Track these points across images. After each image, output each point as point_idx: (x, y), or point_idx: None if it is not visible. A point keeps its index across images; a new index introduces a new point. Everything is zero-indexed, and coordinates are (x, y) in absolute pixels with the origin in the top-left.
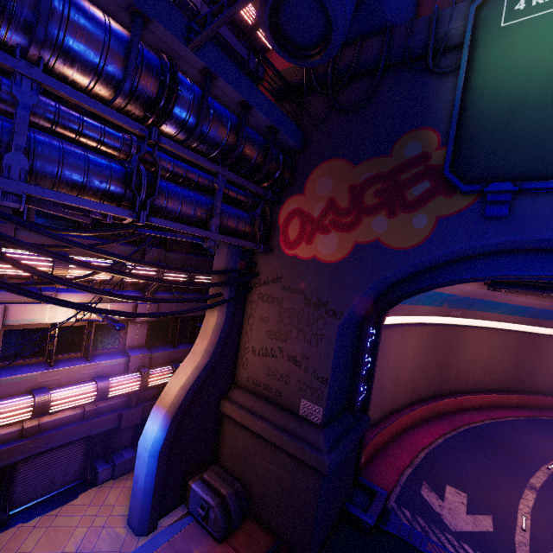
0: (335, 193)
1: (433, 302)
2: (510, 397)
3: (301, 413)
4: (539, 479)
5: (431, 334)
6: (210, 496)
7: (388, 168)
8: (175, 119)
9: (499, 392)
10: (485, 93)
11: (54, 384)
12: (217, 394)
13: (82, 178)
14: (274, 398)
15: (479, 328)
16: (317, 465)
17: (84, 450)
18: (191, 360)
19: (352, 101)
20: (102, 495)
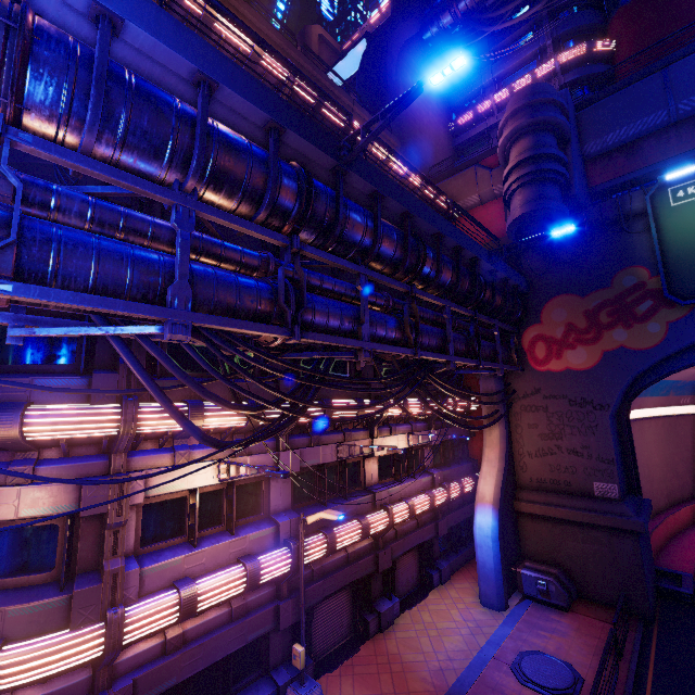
0: (571, 318)
1: (659, 392)
2: None
3: (597, 494)
4: None
5: (666, 427)
6: (543, 575)
7: (613, 296)
8: (483, 302)
9: None
10: (675, 244)
11: (406, 496)
12: (510, 495)
13: (458, 347)
14: (564, 489)
15: None
16: (632, 527)
17: (417, 558)
18: (490, 466)
19: (564, 254)
20: (444, 593)
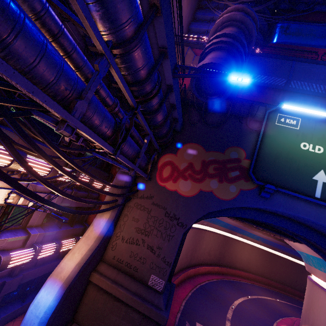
0: (194, 161)
1: None
2: (215, 268)
3: (150, 283)
4: (230, 314)
5: (194, 233)
6: None
7: (222, 159)
8: (149, 104)
9: (211, 265)
10: (267, 146)
11: None
12: (91, 268)
13: (99, 122)
14: (131, 272)
15: (210, 232)
16: (159, 320)
17: None
18: (85, 243)
19: (210, 121)
20: None
